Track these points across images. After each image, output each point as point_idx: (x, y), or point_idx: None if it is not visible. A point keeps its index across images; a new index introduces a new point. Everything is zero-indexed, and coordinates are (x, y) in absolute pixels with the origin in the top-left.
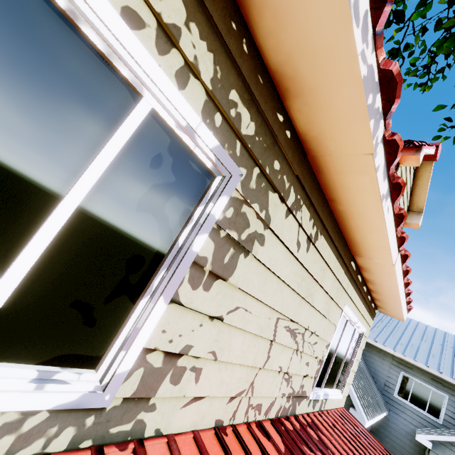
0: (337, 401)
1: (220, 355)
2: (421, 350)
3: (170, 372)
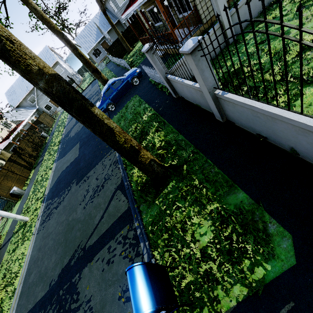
0: (14, 126)
1: (1, 135)
2: (22, 92)
3: (1, 136)
